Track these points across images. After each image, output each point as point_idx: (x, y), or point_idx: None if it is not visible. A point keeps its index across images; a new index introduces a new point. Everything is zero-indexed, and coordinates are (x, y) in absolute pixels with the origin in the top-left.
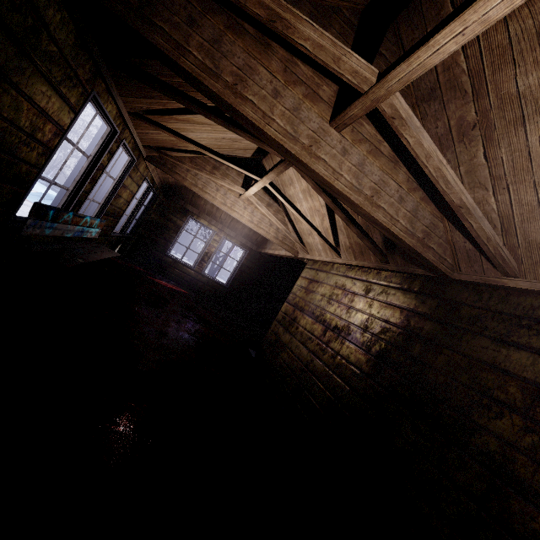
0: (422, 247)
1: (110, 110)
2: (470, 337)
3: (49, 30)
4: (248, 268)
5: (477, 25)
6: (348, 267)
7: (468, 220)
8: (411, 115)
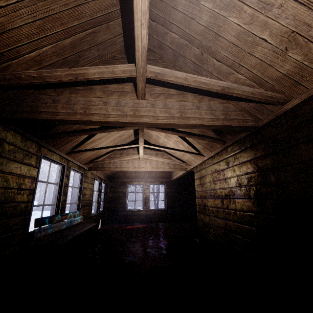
0: (228, 122)
1: (55, 158)
2: (293, 150)
3: (6, 141)
4: (171, 193)
5: (143, 17)
6: (211, 159)
7: (233, 92)
8: (162, 69)
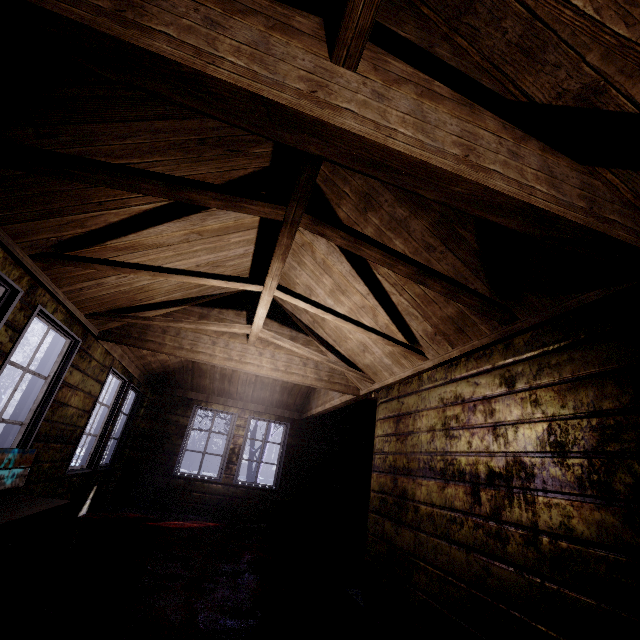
0: (599, 223)
1: None
2: None
3: None
4: (297, 448)
5: None
6: (446, 367)
7: None
8: None
